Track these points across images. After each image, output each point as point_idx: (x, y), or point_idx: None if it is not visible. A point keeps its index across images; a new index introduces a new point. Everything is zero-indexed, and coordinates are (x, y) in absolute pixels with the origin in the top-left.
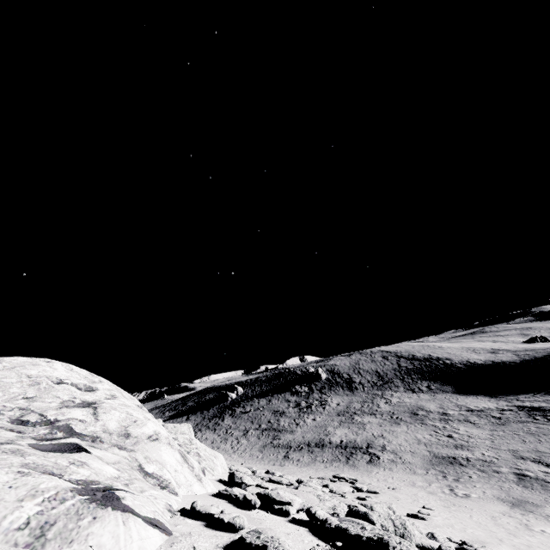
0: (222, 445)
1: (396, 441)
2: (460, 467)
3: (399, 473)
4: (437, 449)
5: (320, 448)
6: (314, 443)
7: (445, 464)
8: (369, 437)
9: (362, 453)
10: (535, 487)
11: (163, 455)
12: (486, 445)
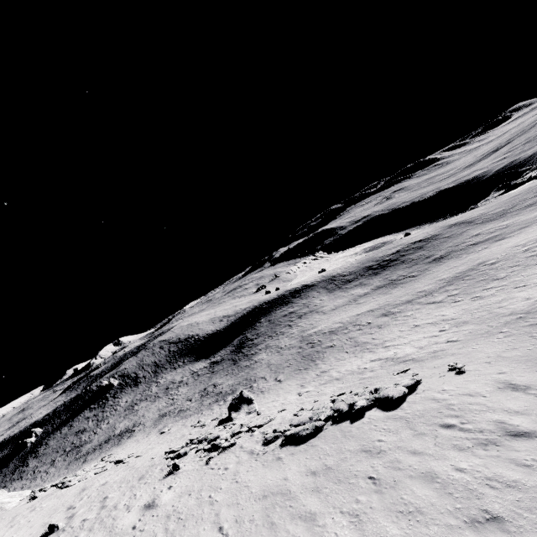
0: (32, 484)
1: (148, 415)
2: (164, 417)
3: (138, 436)
4: (163, 411)
5: (107, 443)
6: (104, 442)
7: (160, 419)
8: (136, 420)
9: (128, 433)
10: (177, 415)
11: (7, 499)
12: (182, 398)
